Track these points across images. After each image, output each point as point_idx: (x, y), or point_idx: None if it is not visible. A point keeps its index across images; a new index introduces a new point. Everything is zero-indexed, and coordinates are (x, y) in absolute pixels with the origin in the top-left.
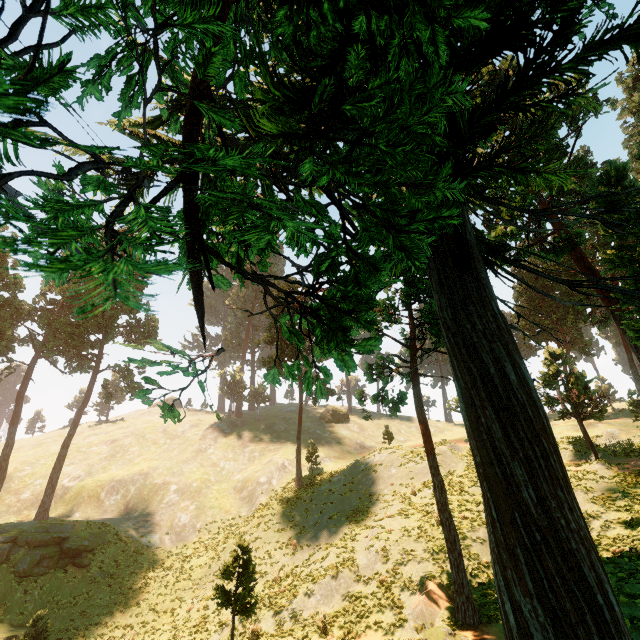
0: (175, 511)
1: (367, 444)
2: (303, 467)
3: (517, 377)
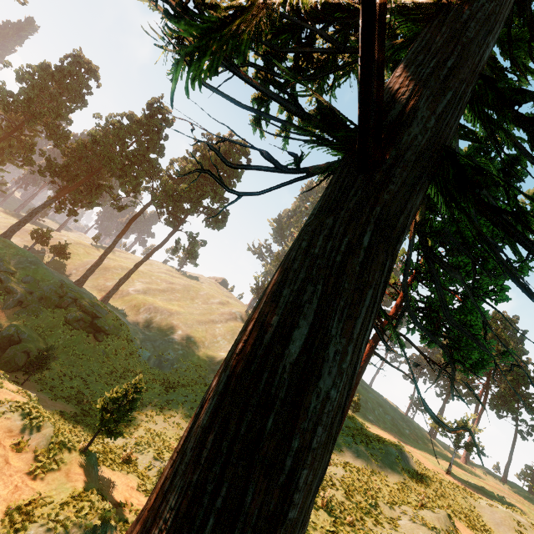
0: (169, 347)
1: None
2: None
3: (302, 354)
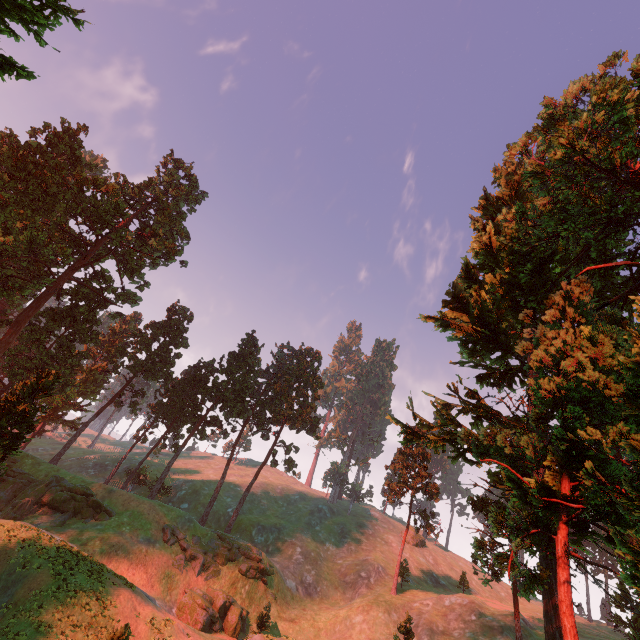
0: (302, 569)
1: (441, 580)
2: (392, 578)
3: None
